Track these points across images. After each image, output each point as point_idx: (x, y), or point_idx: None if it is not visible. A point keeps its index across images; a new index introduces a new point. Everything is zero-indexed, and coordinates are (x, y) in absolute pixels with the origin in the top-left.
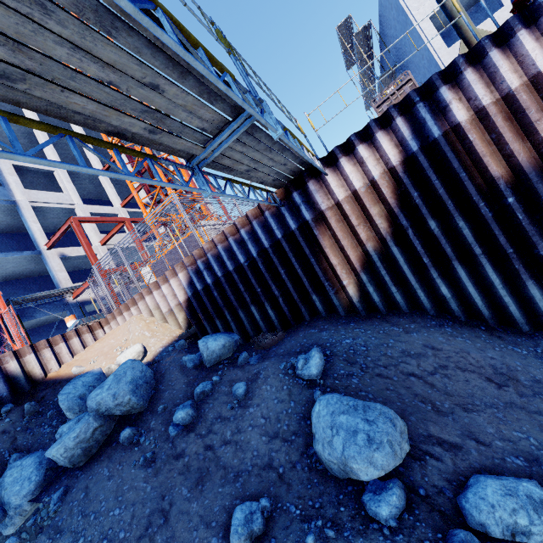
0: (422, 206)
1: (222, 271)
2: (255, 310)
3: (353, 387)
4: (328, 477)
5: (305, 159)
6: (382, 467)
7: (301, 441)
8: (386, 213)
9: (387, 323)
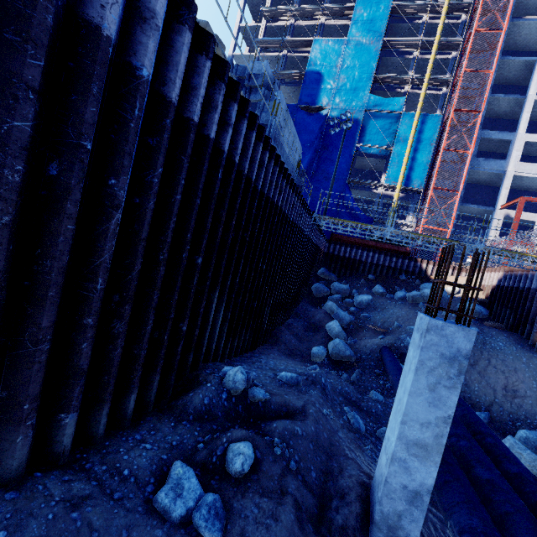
0: None
1: (513, 284)
2: (507, 312)
3: None
4: None
5: None
6: None
7: None
8: None
9: (528, 357)
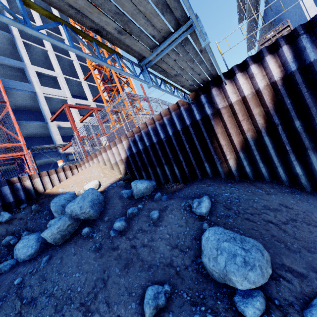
0: (292, 110)
1: (149, 142)
2: (167, 169)
3: (229, 224)
4: (210, 279)
5: (213, 71)
6: (253, 283)
7: (192, 253)
8: (264, 113)
9: (254, 186)
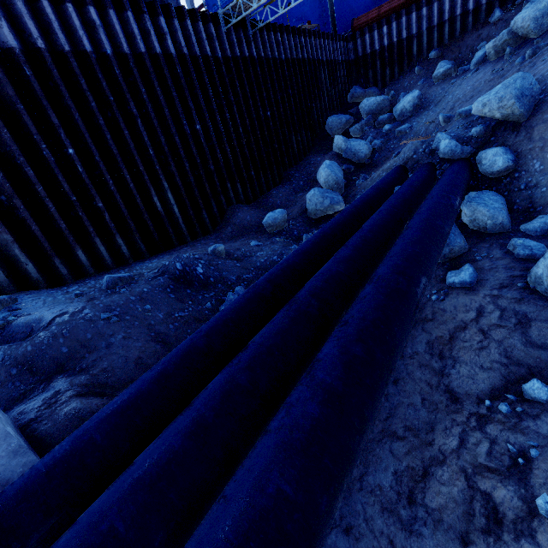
0: None
1: None
2: None
3: None
4: None
5: None
6: (474, 111)
7: None
8: None
9: None
